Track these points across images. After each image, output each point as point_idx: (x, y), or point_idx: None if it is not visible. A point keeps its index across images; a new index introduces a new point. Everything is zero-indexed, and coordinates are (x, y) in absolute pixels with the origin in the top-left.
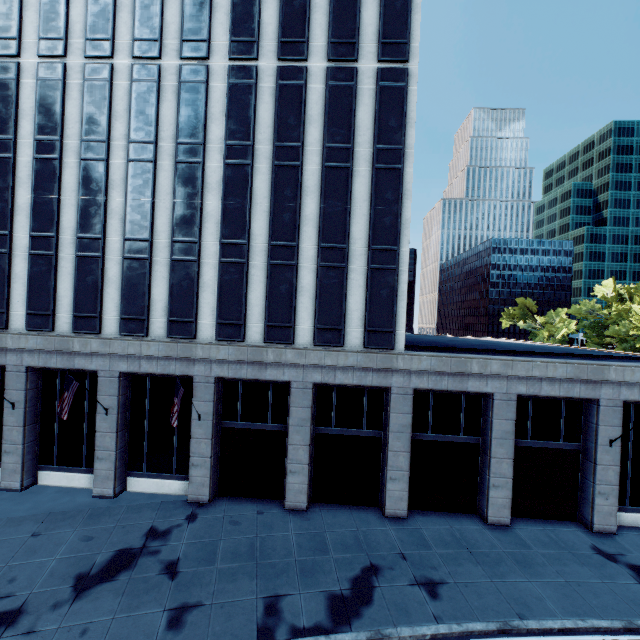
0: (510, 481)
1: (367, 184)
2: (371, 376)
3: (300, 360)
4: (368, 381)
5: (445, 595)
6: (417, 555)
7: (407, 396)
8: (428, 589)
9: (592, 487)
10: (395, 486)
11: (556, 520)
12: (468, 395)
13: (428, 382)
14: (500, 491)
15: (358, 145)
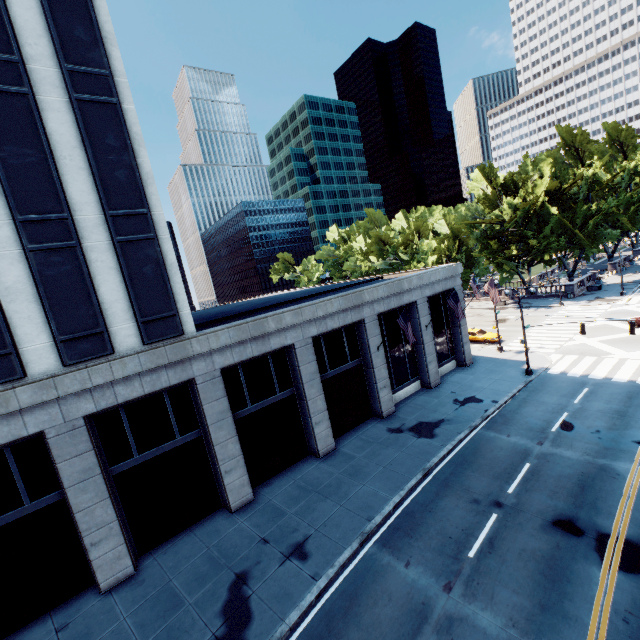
0: (326, 413)
1: (70, 122)
2: (166, 375)
3: (48, 395)
4: (164, 382)
5: (313, 548)
6: (277, 529)
7: (216, 380)
8: (298, 555)
9: (376, 387)
10: (233, 477)
11: (362, 424)
12: (273, 354)
13: (233, 356)
14: (322, 425)
15: (31, 59)
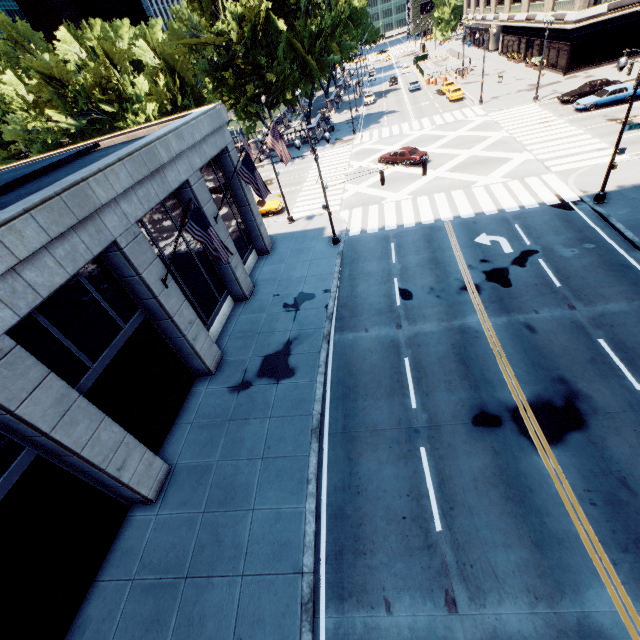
0: (129, 438)
1: None
2: None
3: None
4: None
5: None
6: None
7: None
8: None
9: (186, 341)
10: None
11: (186, 398)
12: None
13: None
14: (132, 461)
15: None
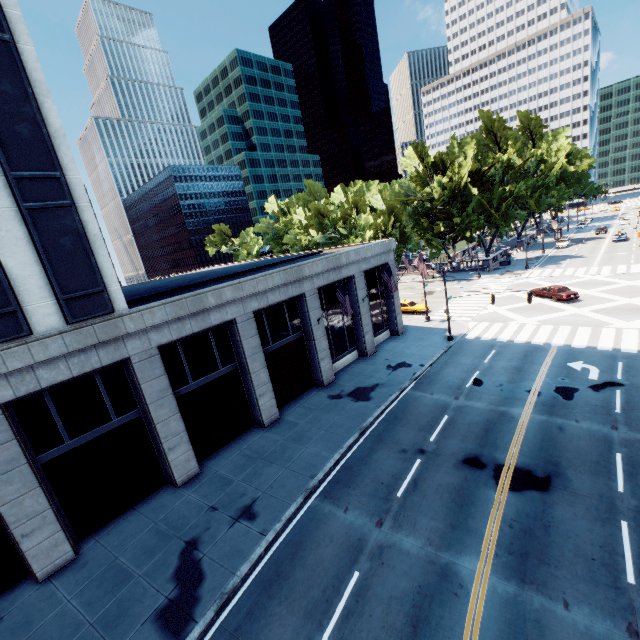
0: (270, 385)
1: None
2: (97, 355)
3: None
4: (95, 363)
5: (261, 509)
6: (225, 497)
7: (154, 358)
8: (246, 516)
9: (317, 358)
10: (178, 453)
11: (304, 393)
12: (214, 329)
13: (171, 333)
14: (266, 397)
15: None
